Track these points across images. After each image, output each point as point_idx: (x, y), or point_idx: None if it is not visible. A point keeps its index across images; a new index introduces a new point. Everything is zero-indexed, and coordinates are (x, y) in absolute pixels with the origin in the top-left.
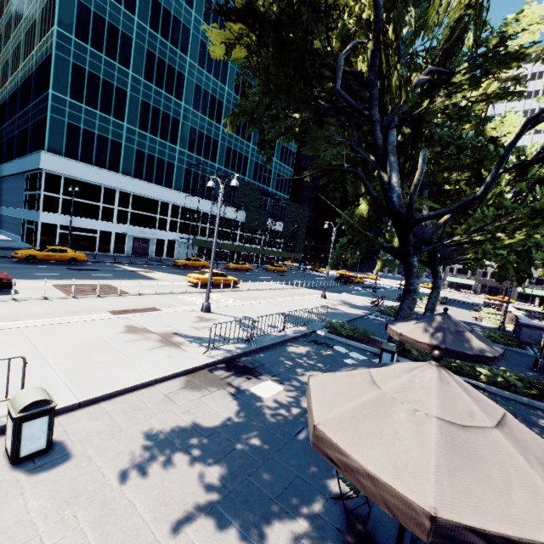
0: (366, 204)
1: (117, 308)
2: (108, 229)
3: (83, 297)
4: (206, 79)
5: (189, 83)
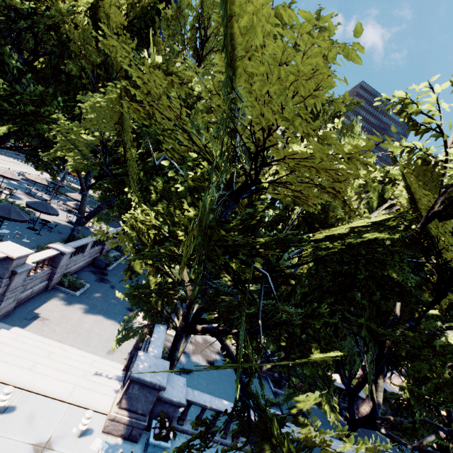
0: None
1: None
2: None
3: None
4: None
5: None
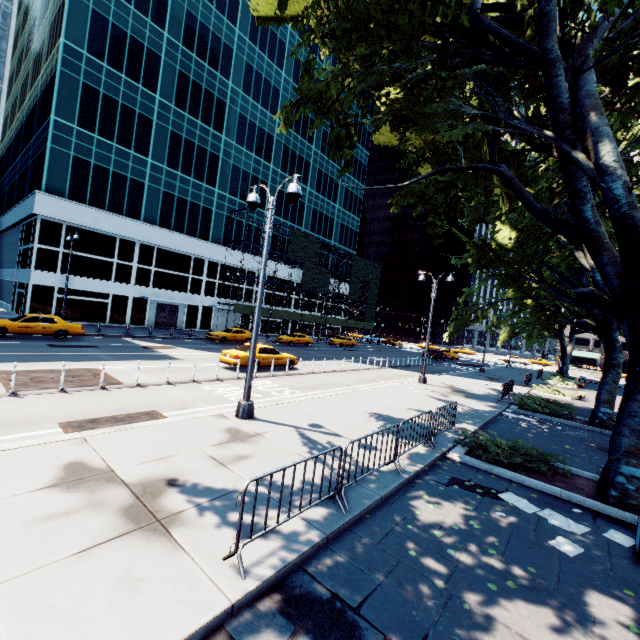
0: (511, 229)
1: (83, 414)
2: (123, 292)
3: (32, 394)
4: (252, 108)
5: (232, 113)
